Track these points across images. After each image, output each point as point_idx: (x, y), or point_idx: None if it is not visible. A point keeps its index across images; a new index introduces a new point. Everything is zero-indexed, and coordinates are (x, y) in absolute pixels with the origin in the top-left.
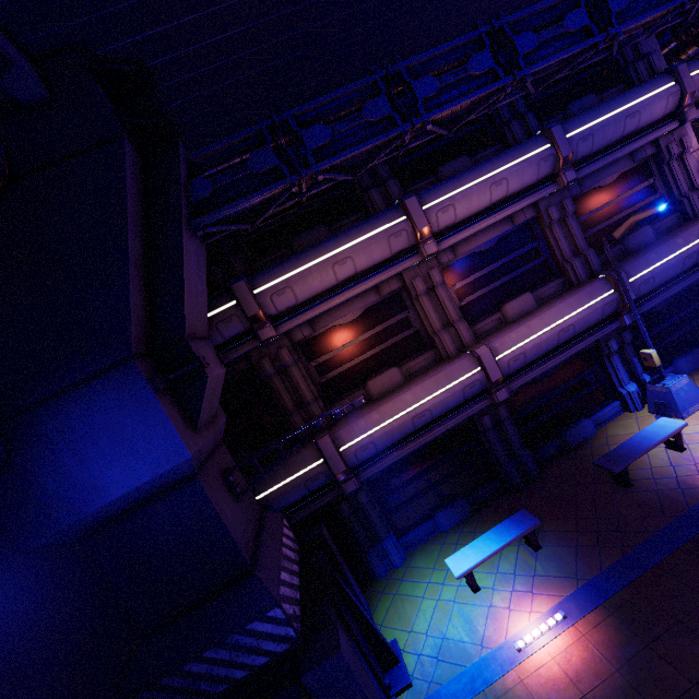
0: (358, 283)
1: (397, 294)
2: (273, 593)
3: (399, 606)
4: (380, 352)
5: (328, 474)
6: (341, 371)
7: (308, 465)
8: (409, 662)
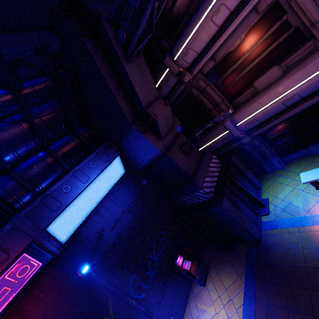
0: (234, 19)
1: (275, 3)
2: (199, 186)
3: (274, 186)
4: (263, 58)
5: (232, 136)
6: (237, 80)
7: (221, 134)
8: (270, 207)
